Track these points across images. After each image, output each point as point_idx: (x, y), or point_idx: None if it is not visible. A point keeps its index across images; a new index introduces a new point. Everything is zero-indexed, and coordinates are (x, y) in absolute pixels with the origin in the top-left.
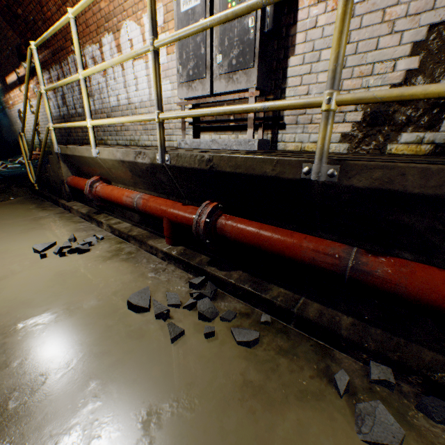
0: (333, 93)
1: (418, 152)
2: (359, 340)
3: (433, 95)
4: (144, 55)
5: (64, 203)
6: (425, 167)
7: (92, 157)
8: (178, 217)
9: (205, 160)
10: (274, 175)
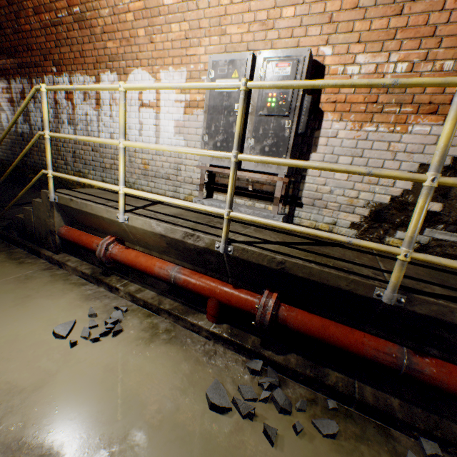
0: (410, 251)
1: None
2: (411, 421)
3: None
4: (156, 106)
5: (50, 256)
6: None
7: (115, 220)
8: (231, 301)
9: (276, 261)
10: (348, 289)
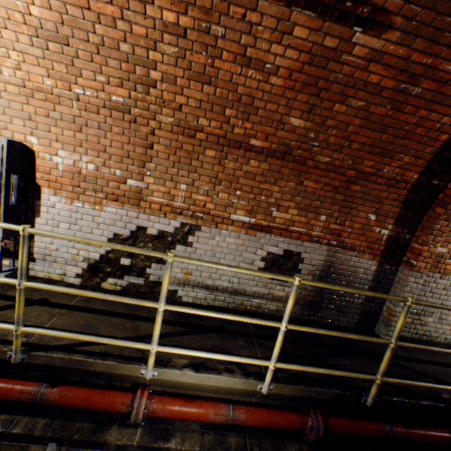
0: (19, 327)
1: (117, 289)
2: (44, 434)
3: (58, 336)
4: None
5: None
6: (61, 357)
7: None
8: None
9: None
10: None
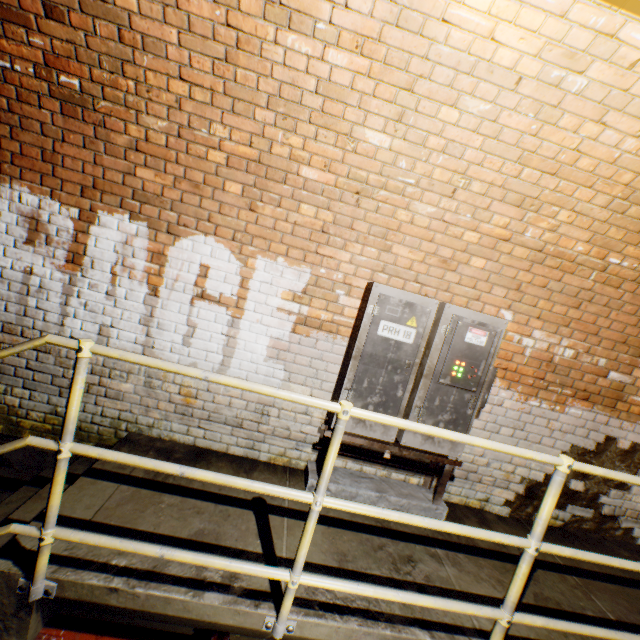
0: None
1: (553, 524)
2: None
3: None
4: (235, 305)
5: None
6: None
7: (253, 628)
8: None
9: None
10: None
